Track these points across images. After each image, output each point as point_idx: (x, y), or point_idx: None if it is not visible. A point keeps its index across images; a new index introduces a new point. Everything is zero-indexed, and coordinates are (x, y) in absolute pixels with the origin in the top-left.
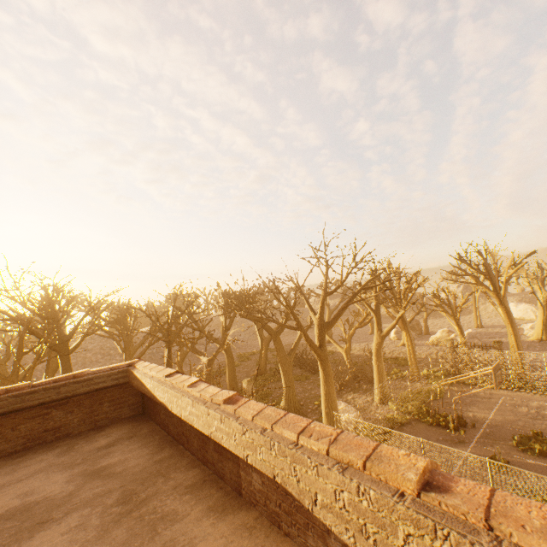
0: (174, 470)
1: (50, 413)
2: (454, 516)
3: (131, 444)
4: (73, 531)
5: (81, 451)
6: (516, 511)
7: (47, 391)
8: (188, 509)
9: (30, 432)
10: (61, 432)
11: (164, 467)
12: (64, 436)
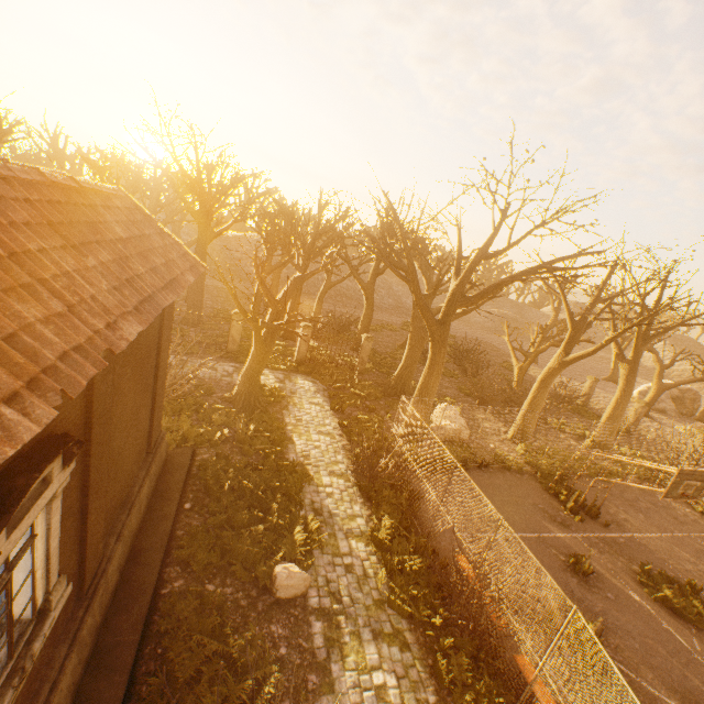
0: None
1: None
2: None
3: None
4: None
5: None
6: None
7: None
8: None
9: None
10: None
11: None
12: None
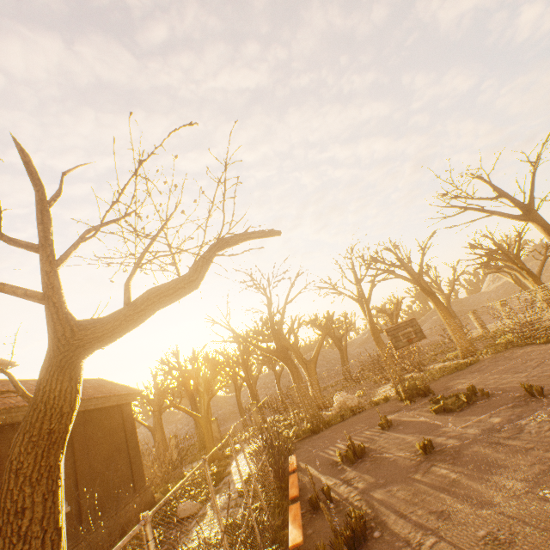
0: None
1: None
2: None
3: None
4: None
5: None
6: None
7: None
8: None
9: None
10: None
11: None
12: None
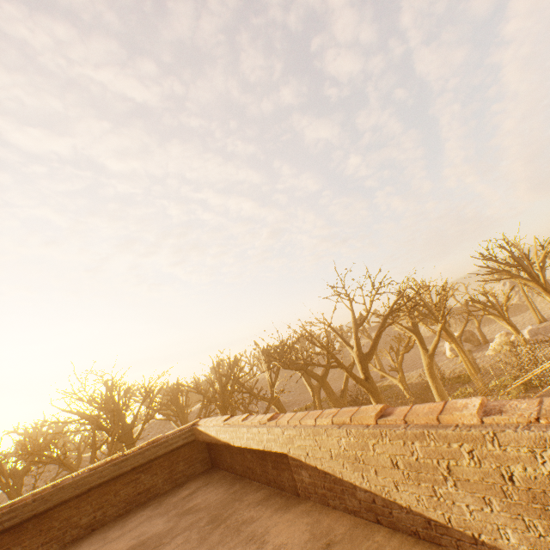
0: (246, 495)
1: (140, 477)
2: (391, 424)
3: (208, 488)
4: (181, 545)
5: (170, 502)
6: (418, 410)
7: (135, 457)
8: (261, 513)
9: (127, 496)
10: (151, 493)
11: (238, 495)
12: (153, 496)
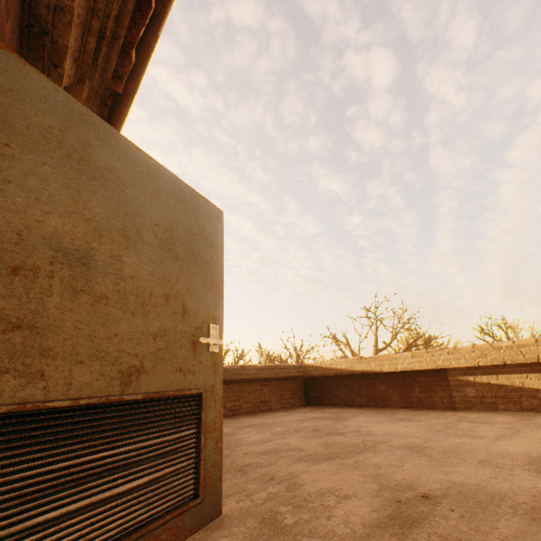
0: (390, 409)
1: (263, 389)
2: None
3: (333, 408)
4: (370, 417)
5: (300, 411)
6: None
7: (268, 370)
8: (429, 412)
9: (254, 400)
10: (268, 405)
11: (380, 409)
12: (269, 409)
